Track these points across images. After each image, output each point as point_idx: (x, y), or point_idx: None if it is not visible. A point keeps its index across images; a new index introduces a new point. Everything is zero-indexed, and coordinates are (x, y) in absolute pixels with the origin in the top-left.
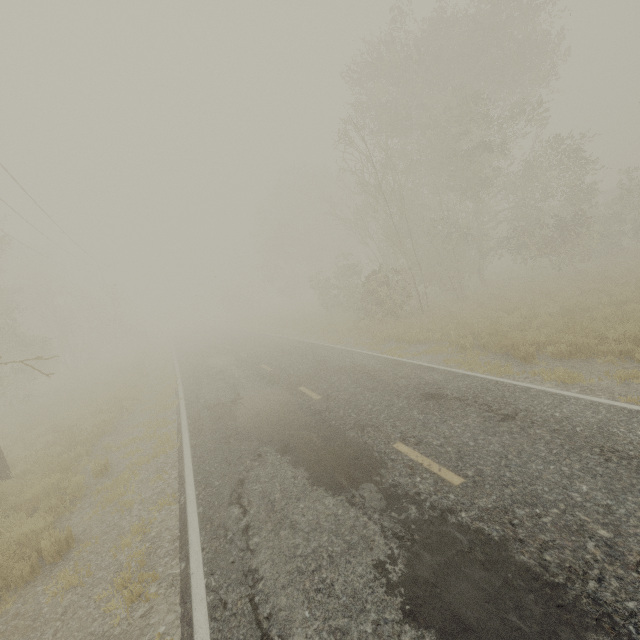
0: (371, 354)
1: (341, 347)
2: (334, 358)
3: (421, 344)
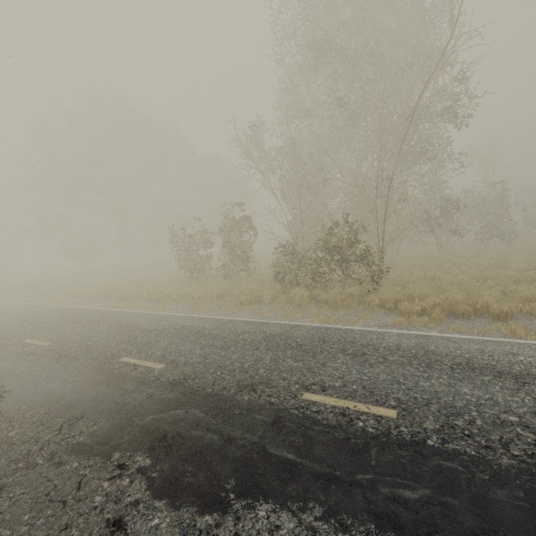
0: (523, 342)
1: (392, 330)
2: (477, 357)
3: (521, 319)
